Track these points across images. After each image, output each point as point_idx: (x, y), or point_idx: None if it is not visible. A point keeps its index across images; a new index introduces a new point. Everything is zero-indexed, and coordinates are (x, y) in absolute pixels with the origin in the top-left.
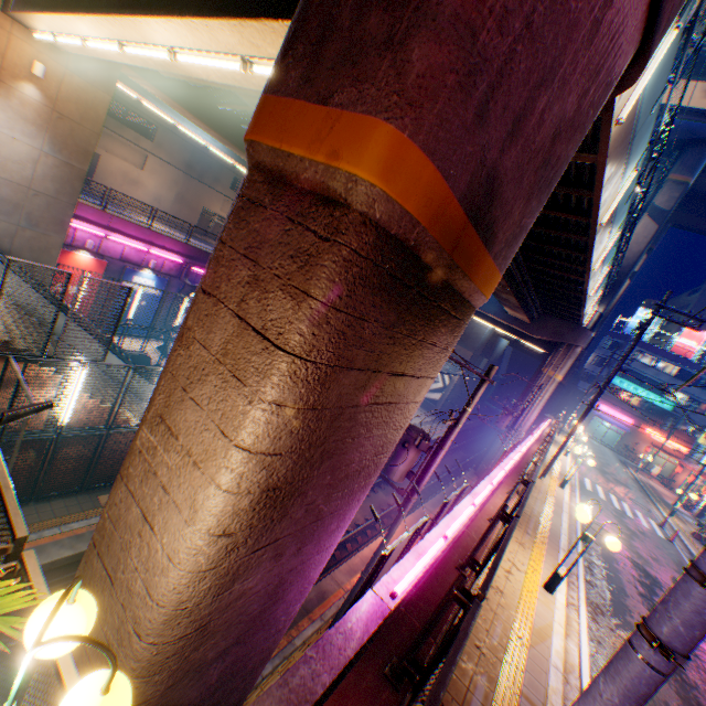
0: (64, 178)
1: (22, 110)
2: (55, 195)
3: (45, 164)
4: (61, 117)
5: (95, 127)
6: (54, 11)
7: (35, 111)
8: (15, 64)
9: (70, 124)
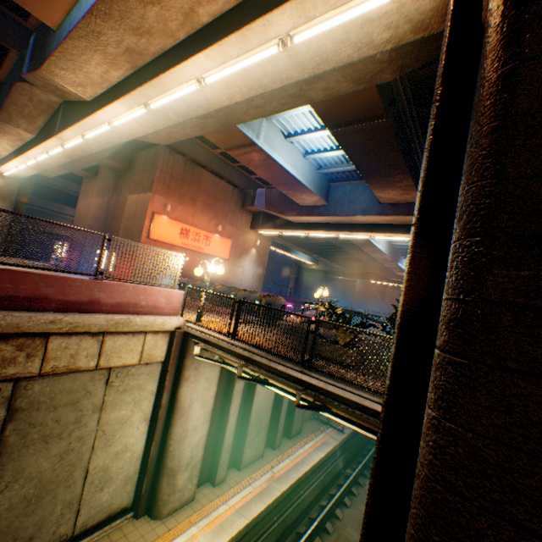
0: (259, 279)
1: (251, 258)
2: (257, 287)
3: (255, 276)
4: (259, 256)
5: (266, 255)
6: (305, 230)
7: (254, 257)
8: (251, 243)
9: (261, 257)
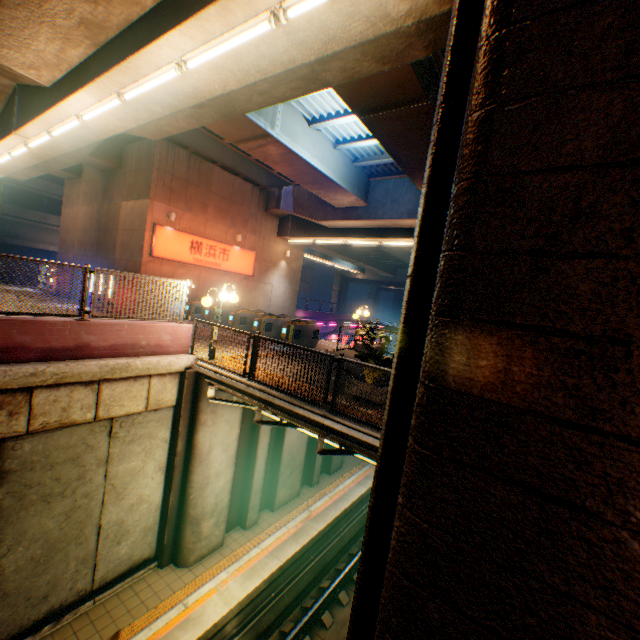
0: (292, 296)
1: (281, 273)
2: (290, 306)
3: (287, 293)
4: (290, 269)
5: (299, 268)
6: (342, 237)
7: (284, 271)
8: (279, 255)
9: (293, 271)
